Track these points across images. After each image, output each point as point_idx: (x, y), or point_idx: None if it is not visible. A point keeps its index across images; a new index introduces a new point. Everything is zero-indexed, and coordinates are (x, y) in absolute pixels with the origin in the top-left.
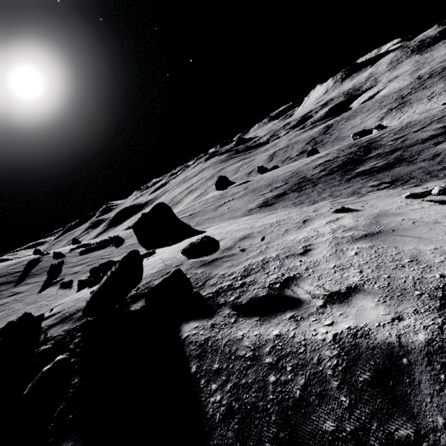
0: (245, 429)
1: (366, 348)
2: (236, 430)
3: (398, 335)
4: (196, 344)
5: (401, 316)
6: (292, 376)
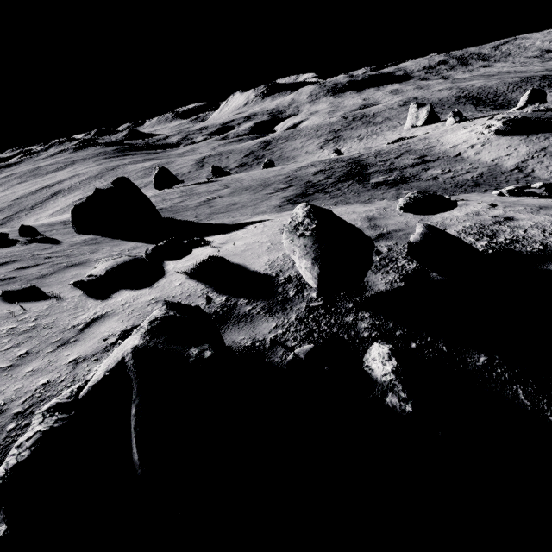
0: None
1: None
2: None
3: None
4: None
5: None
6: None
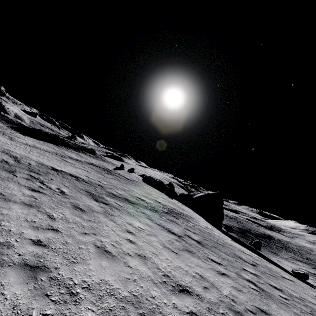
0: None
1: None
2: None
3: None
4: None
5: None
6: None
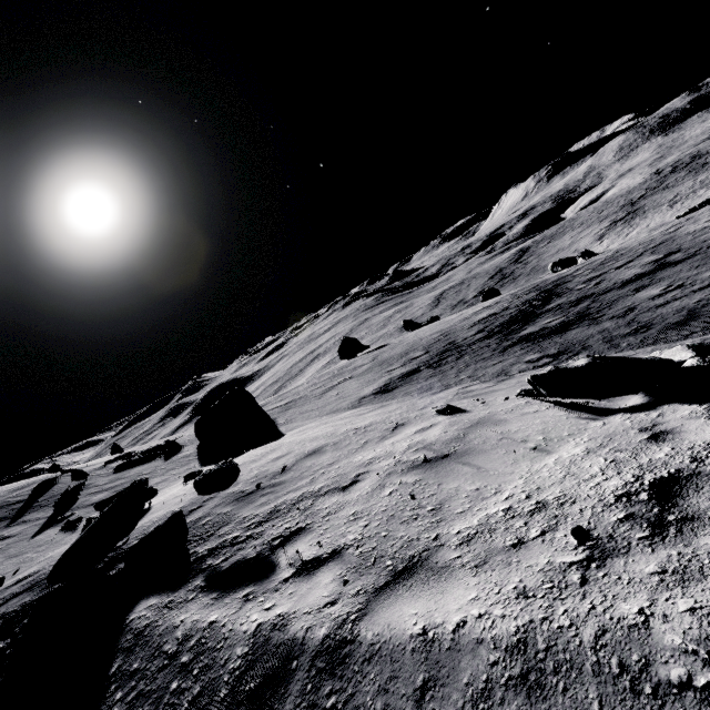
0: None
1: (274, 644)
2: None
3: (307, 628)
4: (134, 632)
5: (338, 599)
6: (192, 683)
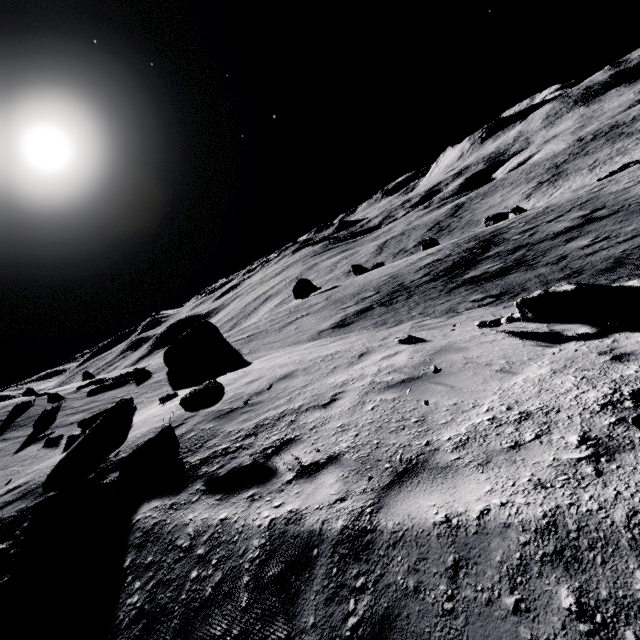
0: (144, 636)
1: (291, 536)
2: (135, 637)
3: (323, 521)
4: (142, 530)
5: (346, 497)
6: (212, 571)
